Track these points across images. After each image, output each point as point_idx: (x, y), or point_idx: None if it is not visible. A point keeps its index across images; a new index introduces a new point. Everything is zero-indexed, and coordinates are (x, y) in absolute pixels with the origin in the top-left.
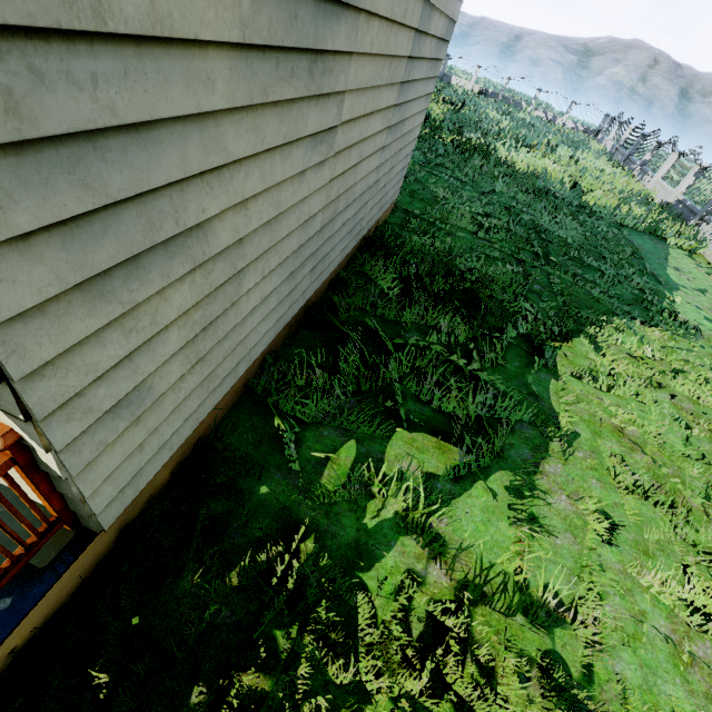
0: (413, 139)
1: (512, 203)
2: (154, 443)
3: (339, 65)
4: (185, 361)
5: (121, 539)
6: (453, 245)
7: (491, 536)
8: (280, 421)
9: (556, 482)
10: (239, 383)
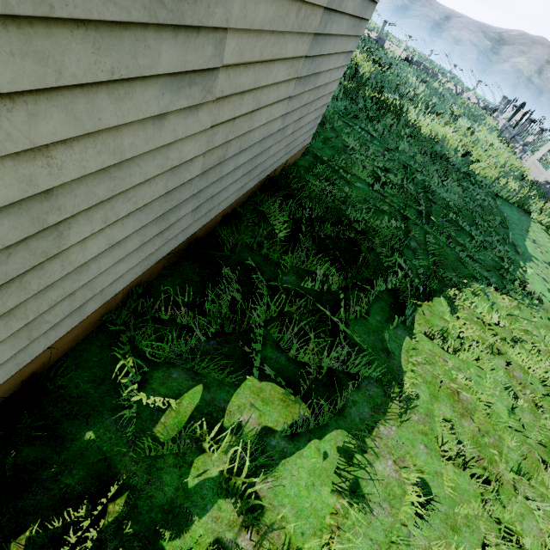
0: (329, 92)
1: (410, 162)
2: None
3: None
4: None
5: None
6: (349, 194)
7: (310, 503)
8: (132, 357)
9: (387, 445)
10: (93, 316)
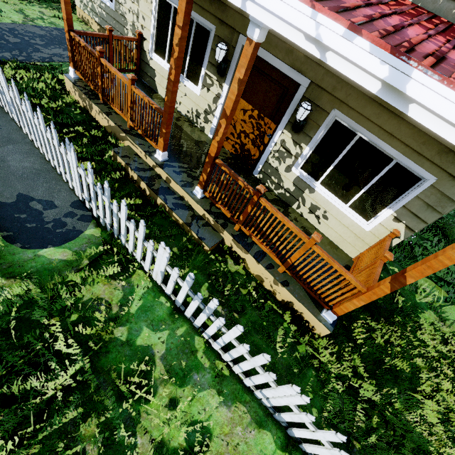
0: None
1: None
2: None
3: None
4: None
5: None
6: None
7: None
8: None
9: None
10: None
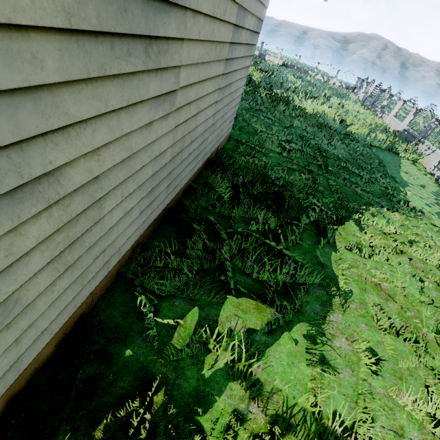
0: (238, 95)
1: (304, 133)
2: (31, 335)
3: (173, 47)
4: (53, 271)
5: (10, 406)
6: (267, 162)
7: (294, 376)
8: (144, 296)
9: (338, 328)
10: (113, 270)
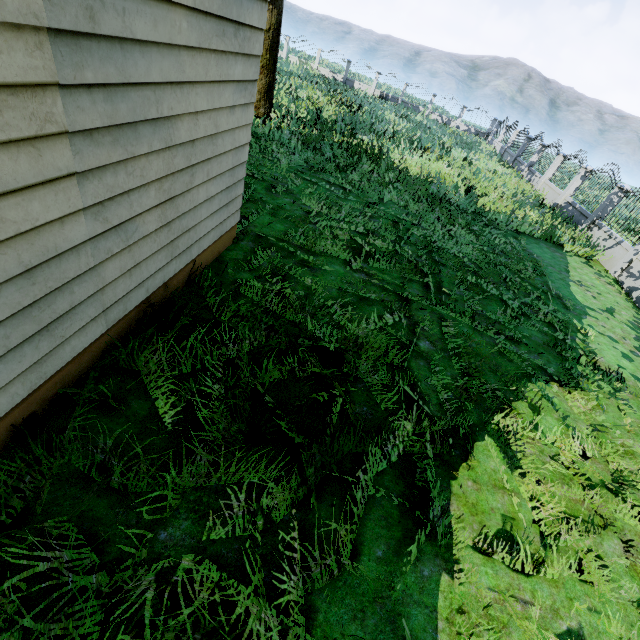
0: (235, 147)
1: (401, 214)
2: None
3: None
4: None
5: None
6: (313, 287)
7: None
8: None
9: None
10: None
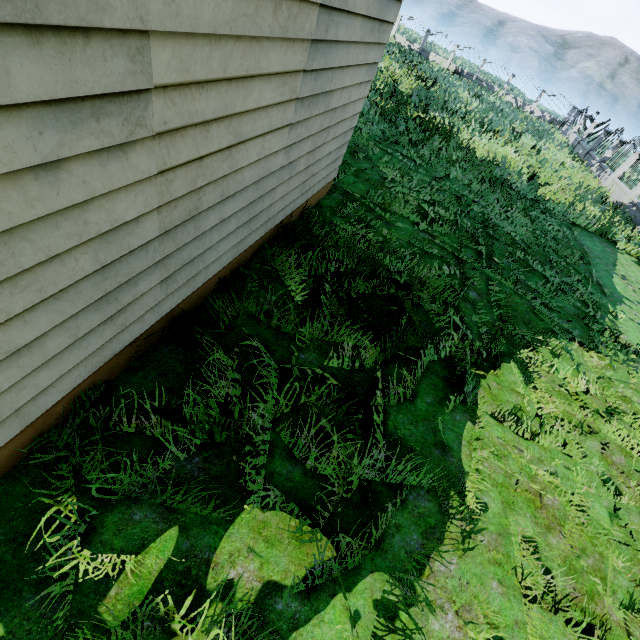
0: (352, 115)
1: (464, 191)
2: None
3: None
4: None
5: None
6: (388, 237)
7: None
8: (75, 496)
9: (445, 588)
10: (15, 444)
